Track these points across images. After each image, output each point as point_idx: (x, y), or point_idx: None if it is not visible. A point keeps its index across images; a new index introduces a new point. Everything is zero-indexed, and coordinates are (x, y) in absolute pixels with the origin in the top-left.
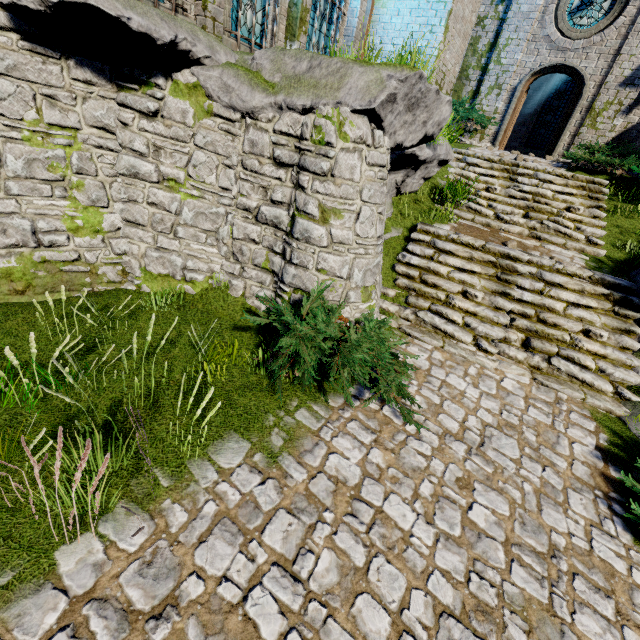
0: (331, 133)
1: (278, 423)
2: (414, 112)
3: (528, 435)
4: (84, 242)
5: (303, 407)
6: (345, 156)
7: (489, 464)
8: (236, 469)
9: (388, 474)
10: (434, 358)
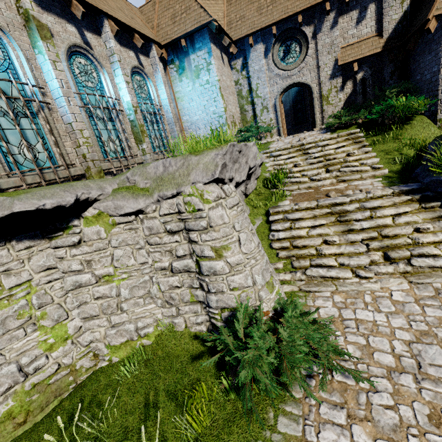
0: (198, 203)
1: None
2: (238, 161)
3: (441, 335)
4: (59, 352)
5: (279, 414)
6: (213, 212)
7: (438, 383)
8: None
9: None
10: (337, 302)
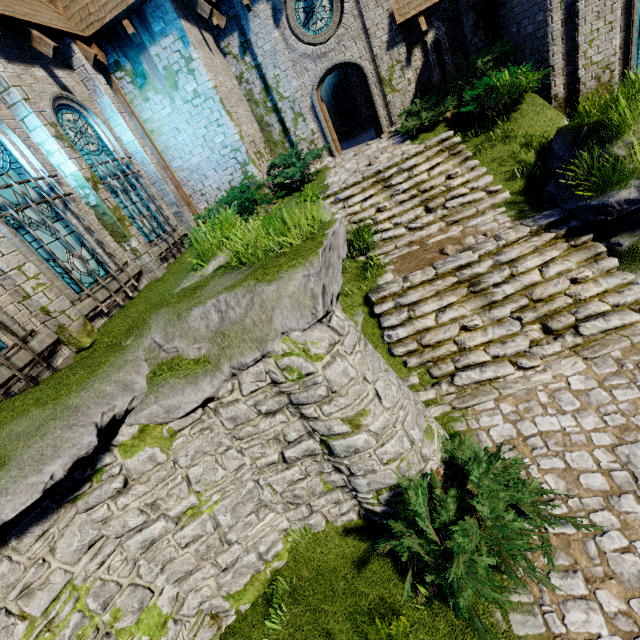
0: (304, 365)
1: None
2: (330, 264)
3: None
4: None
5: (508, 611)
6: (331, 370)
7: None
8: None
9: (637, 613)
10: (507, 414)
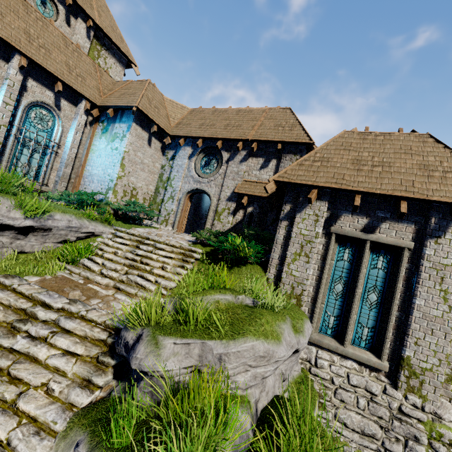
0: None
1: None
2: None
3: None
4: None
5: None
6: None
7: None
8: None
9: None
10: None
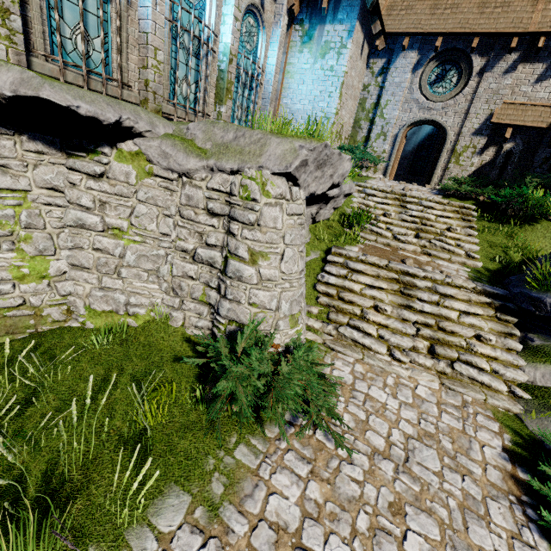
0: (256, 191)
1: (218, 466)
2: (322, 169)
3: (445, 443)
4: (30, 288)
5: (242, 443)
6: (268, 209)
7: (416, 481)
8: (177, 532)
9: (326, 510)
10: (356, 371)
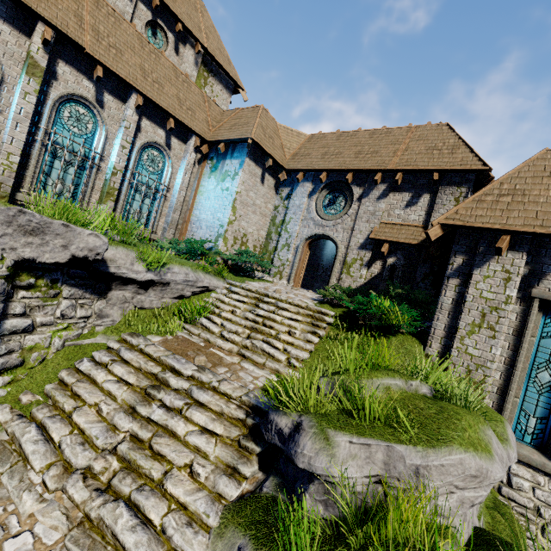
0: None
1: None
2: (42, 237)
3: None
4: None
5: None
6: None
7: None
8: None
9: None
10: None
